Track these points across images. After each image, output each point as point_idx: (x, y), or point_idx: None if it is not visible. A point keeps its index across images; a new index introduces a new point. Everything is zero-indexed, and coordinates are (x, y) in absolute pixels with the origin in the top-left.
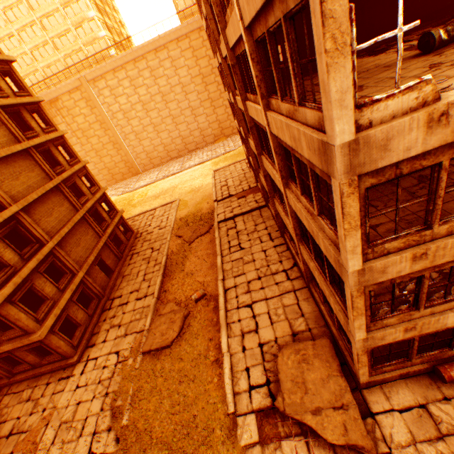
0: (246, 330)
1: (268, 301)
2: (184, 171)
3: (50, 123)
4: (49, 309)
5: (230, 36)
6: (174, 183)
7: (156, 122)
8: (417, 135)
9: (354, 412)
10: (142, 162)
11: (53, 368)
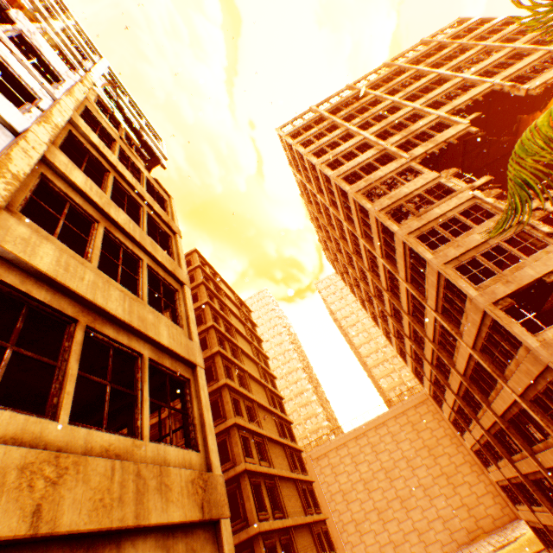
0: None
1: None
2: None
3: (305, 468)
4: None
5: (460, 364)
6: None
7: (380, 505)
8: None
9: None
10: None
11: None
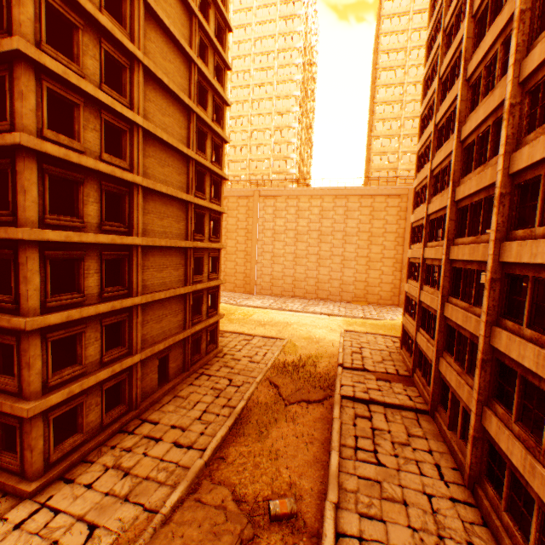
0: None
1: None
2: (305, 312)
3: (220, 197)
4: (70, 378)
5: (537, 150)
6: (289, 319)
7: (299, 253)
8: None
9: None
10: (262, 284)
11: None
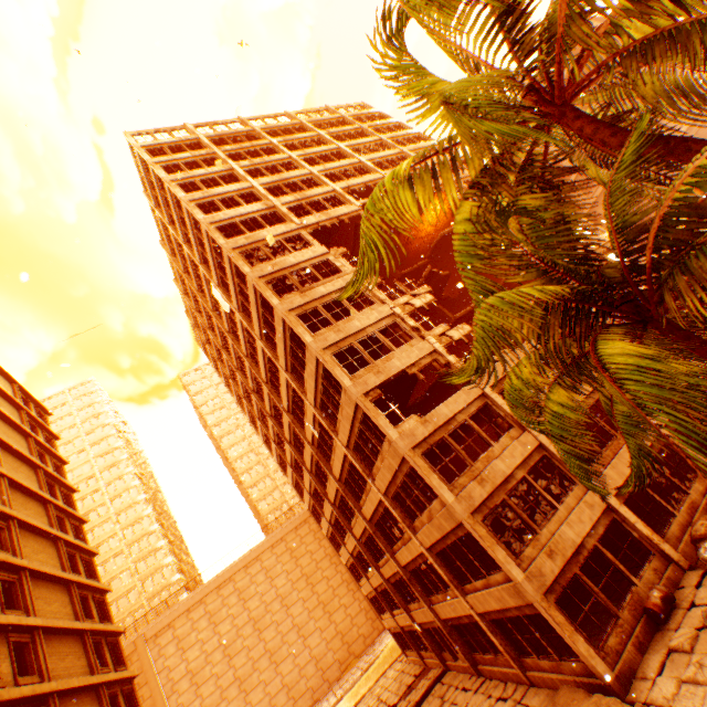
0: None
1: None
2: None
3: (124, 659)
4: None
5: (337, 467)
6: None
7: (243, 672)
8: (422, 428)
9: (615, 703)
10: None
11: None
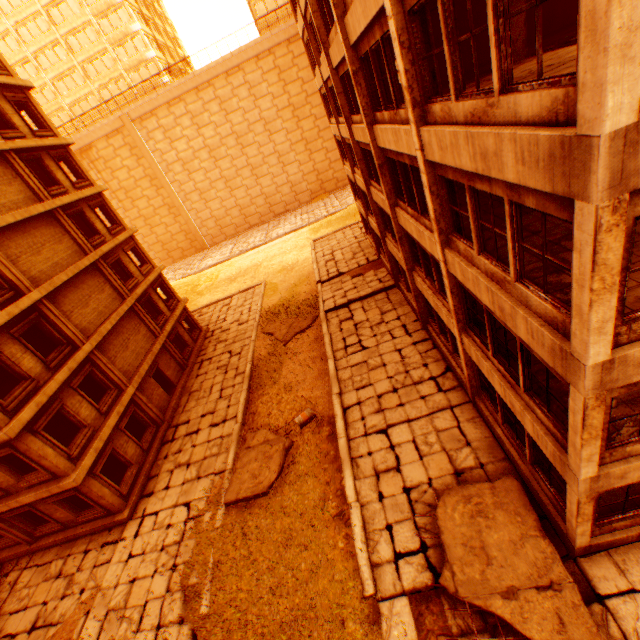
0: (382, 468)
1: (412, 424)
2: (269, 242)
3: (83, 174)
4: (86, 441)
5: (355, 23)
6: (256, 259)
7: (228, 175)
8: None
9: (571, 595)
10: (210, 233)
11: (93, 528)
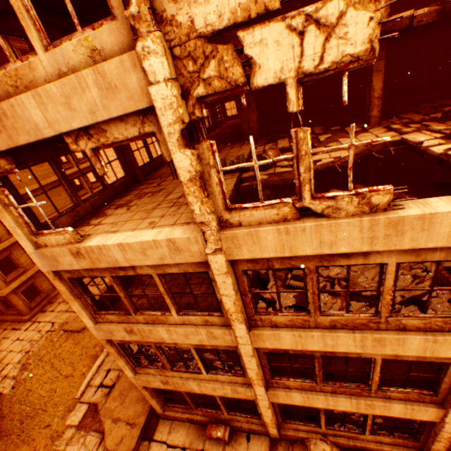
0: None
1: None
2: None
3: None
4: (19, 275)
5: None
6: None
7: None
8: (72, 259)
9: (136, 431)
10: None
11: (13, 319)
